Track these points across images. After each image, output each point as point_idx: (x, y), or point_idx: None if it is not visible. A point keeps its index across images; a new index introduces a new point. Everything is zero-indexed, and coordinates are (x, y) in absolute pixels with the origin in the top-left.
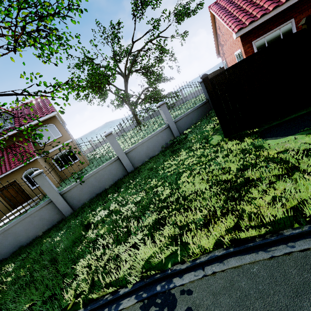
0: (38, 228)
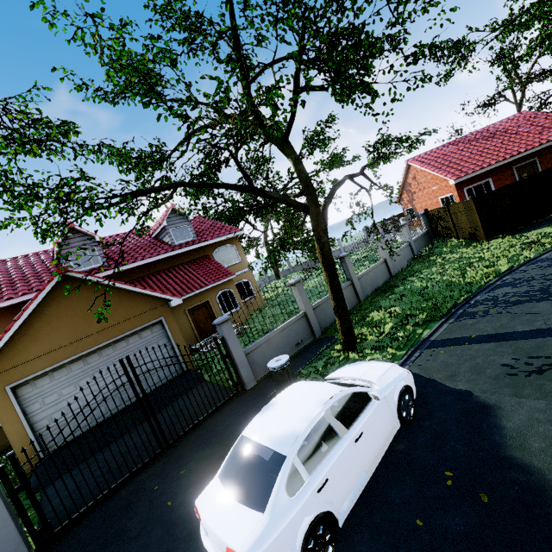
0: None
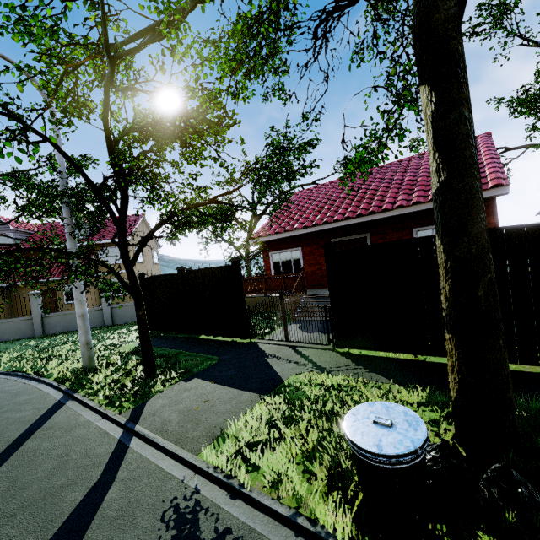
0: (13, 334)
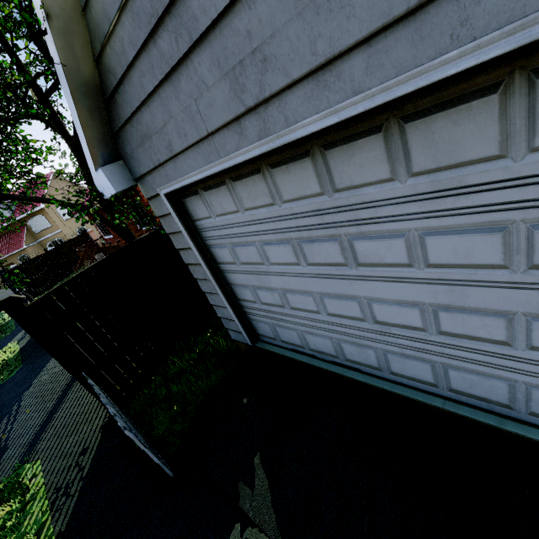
0: None
